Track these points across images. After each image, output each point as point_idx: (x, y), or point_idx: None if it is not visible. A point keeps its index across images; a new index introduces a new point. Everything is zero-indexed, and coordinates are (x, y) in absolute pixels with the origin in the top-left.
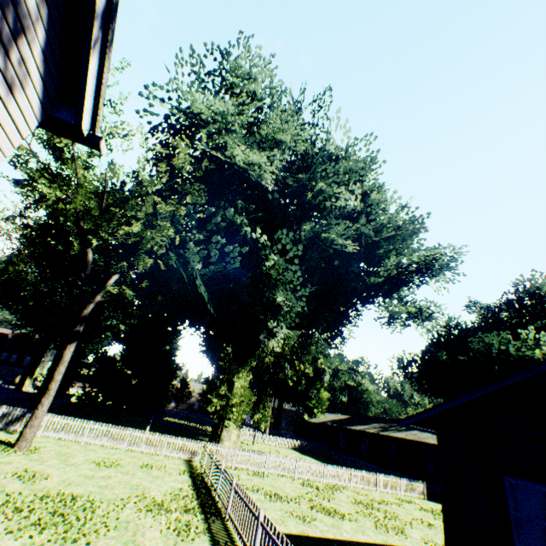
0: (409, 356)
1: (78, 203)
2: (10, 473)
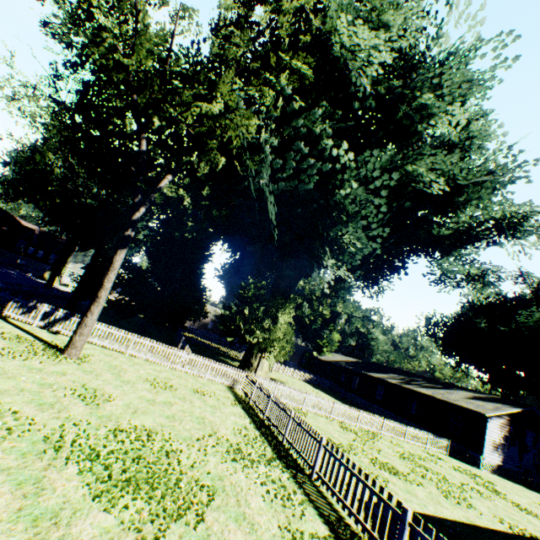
0: (439, 316)
1: (142, 54)
2: (68, 389)
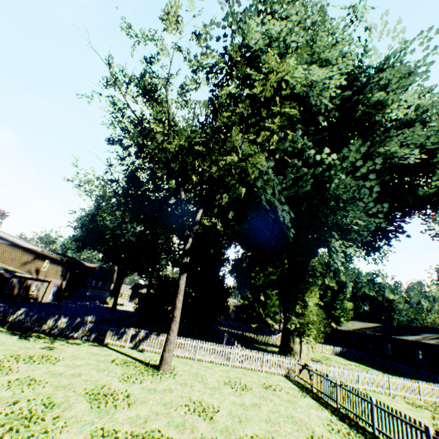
0: None
1: (182, 139)
2: (182, 405)
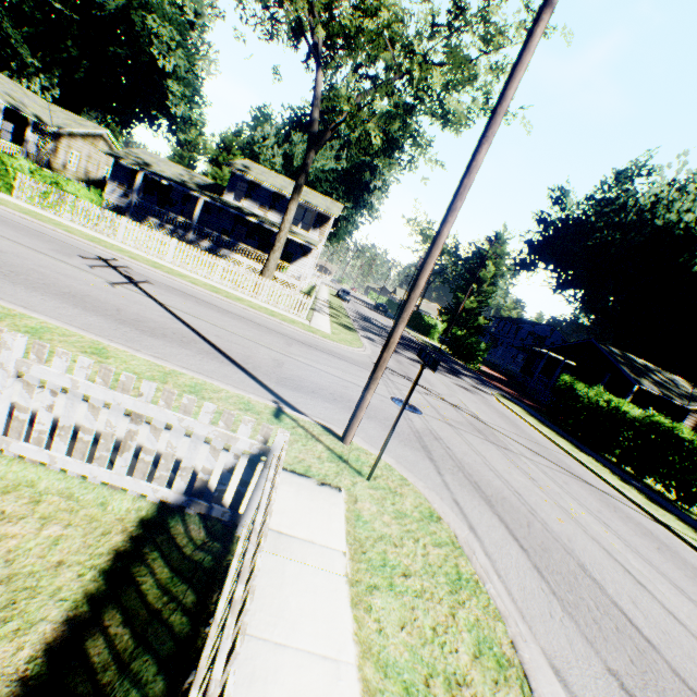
0: None
1: None
2: None
